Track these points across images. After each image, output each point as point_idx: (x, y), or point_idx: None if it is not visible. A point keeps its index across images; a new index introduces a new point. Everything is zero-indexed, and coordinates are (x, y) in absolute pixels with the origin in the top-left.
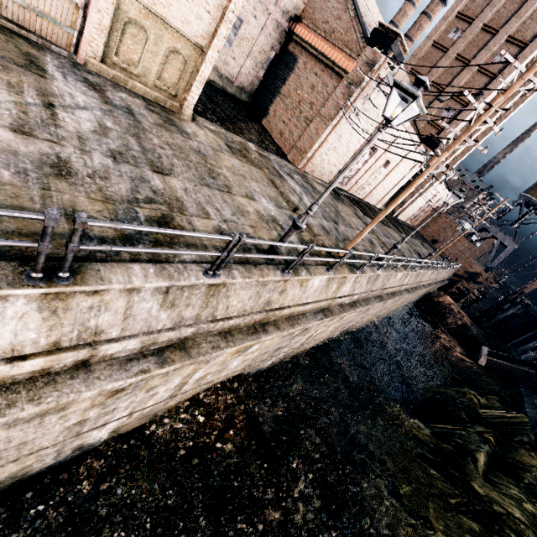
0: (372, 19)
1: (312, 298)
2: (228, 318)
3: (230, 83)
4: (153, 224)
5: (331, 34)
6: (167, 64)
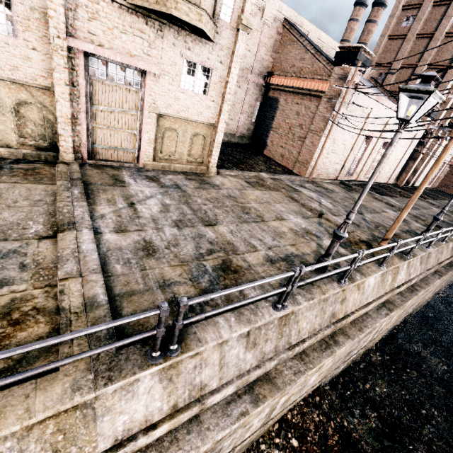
0: (328, 47)
1: (371, 297)
2: (302, 341)
3: (232, 136)
4: (218, 272)
5: (300, 72)
6: (193, 144)
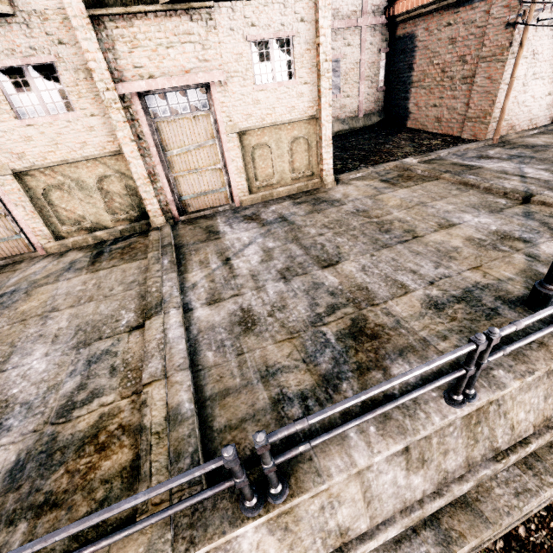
0: None
1: None
2: (521, 443)
3: (354, 119)
4: (346, 341)
5: None
6: (293, 155)
